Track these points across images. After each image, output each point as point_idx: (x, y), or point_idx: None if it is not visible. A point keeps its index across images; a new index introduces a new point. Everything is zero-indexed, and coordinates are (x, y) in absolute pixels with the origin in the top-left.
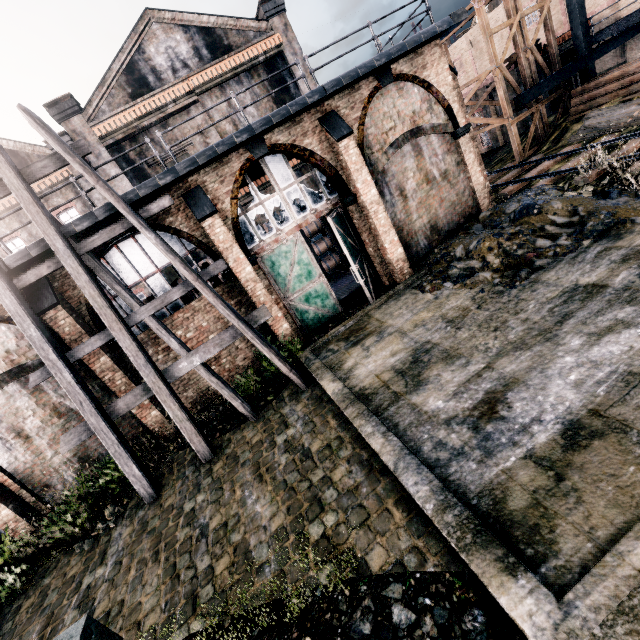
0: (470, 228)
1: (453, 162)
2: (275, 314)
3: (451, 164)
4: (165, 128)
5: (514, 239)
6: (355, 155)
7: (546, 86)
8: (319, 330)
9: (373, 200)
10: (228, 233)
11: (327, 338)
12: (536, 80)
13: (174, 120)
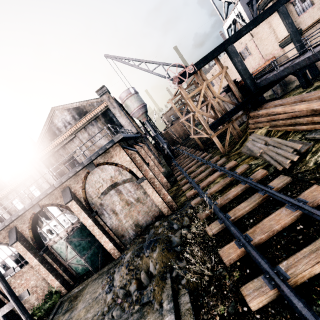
0: (149, 231)
1: (141, 193)
2: (51, 278)
3: (140, 194)
4: (64, 149)
5: (129, 274)
6: (76, 207)
7: (227, 117)
8: (81, 278)
9: (90, 225)
10: (24, 247)
11: (69, 295)
12: (225, 110)
13: (68, 145)
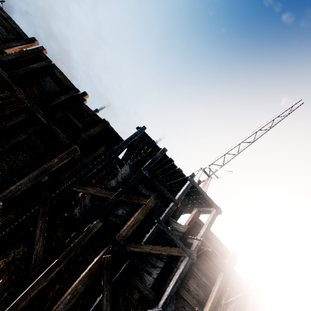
0: None
1: None
2: None
3: None
4: None
5: None
6: None
7: None
8: None
9: None
10: None
11: None
12: None
13: None
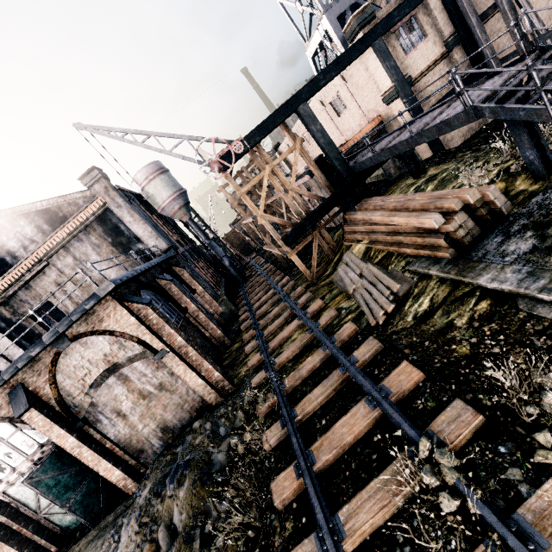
0: (185, 439)
1: (166, 374)
2: (8, 551)
3: (165, 376)
4: (29, 289)
5: (140, 533)
6: (41, 420)
7: (309, 224)
8: (72, 536)
9: (73, 445)
10: None
11: None
12: (307, 211)
13: (35, 281)
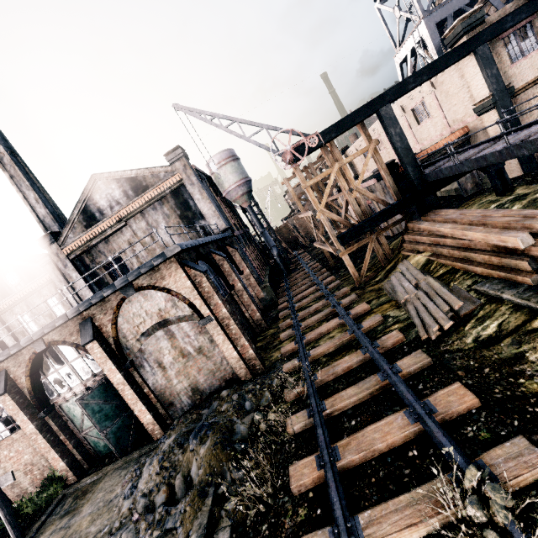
0: (211, 403)
1: (207, 340)
2: (53, 455)
3: (205, 341)
4: (107, 243)
5: (160, 474)
6: (100, 353)
7: (368, 226)
8: (101, 460)
9: (119, 382)
10: (15, 404)
11: (77, 486)
12: (368, 213)
13: (113, 237)
